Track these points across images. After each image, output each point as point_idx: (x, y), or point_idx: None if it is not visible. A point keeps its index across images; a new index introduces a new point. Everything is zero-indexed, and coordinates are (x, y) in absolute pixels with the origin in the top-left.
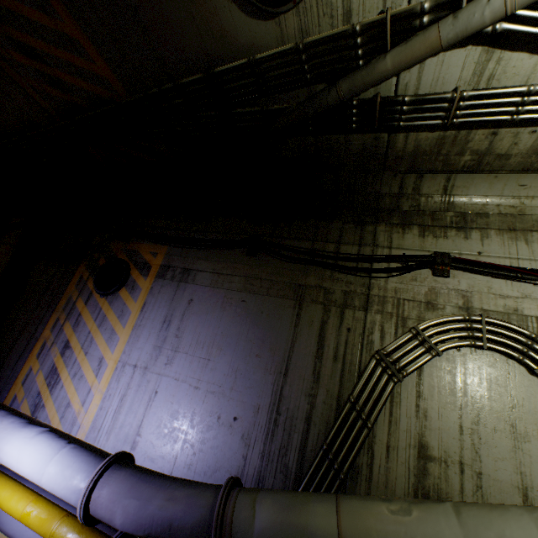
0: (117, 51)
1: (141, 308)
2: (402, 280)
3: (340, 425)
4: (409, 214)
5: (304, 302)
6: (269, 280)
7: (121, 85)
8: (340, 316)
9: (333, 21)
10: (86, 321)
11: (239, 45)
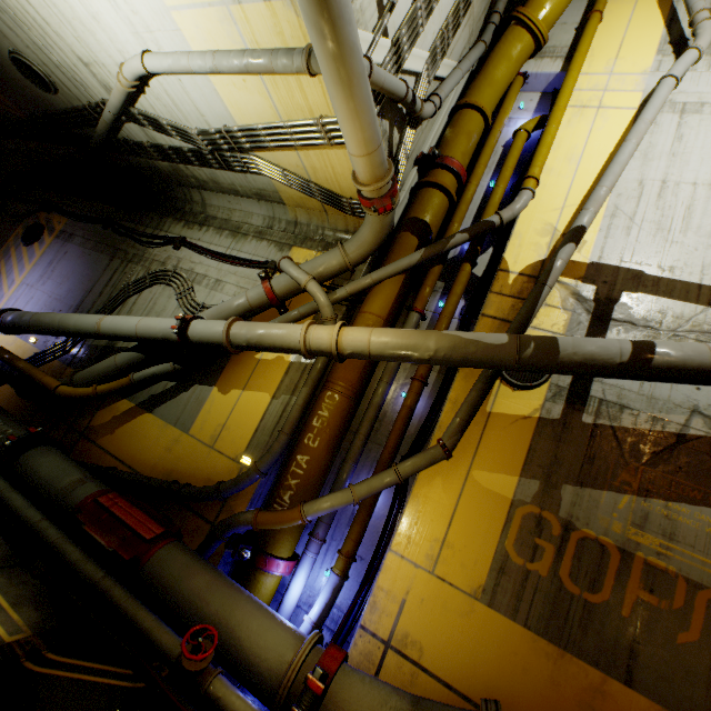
0: (6, 93)
1: (42, 254)
2: (161, 250)
3: (96, 314)
4: (187, 214)
5: (115, 258)
6: (106, 245)
7: (18, 109)
8: (126, 266)
9: (77, 101)
10: (13, 260)
11: (53, 103)
